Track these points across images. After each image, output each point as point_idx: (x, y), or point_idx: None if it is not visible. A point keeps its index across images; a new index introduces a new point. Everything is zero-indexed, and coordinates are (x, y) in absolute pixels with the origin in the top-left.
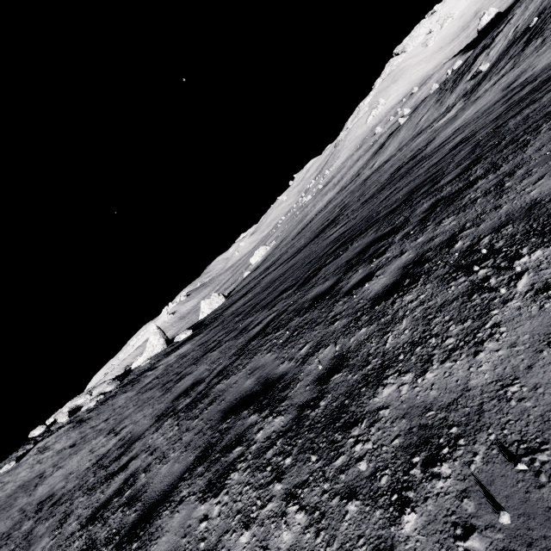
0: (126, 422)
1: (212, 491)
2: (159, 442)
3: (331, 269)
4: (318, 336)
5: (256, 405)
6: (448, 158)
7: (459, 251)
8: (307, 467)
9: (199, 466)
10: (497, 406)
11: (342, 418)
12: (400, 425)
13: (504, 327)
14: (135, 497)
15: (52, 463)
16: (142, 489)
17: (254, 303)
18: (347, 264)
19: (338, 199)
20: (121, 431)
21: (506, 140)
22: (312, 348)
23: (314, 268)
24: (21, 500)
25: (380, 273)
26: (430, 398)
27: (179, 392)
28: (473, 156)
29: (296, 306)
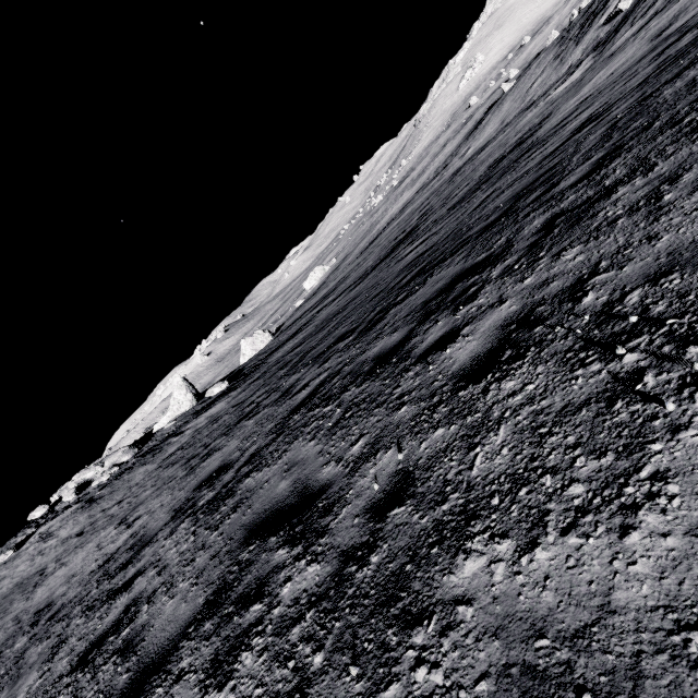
0: (141, 510)
1: (216, 675)
2: (170, 557)
3: (402, 312)
4: (378, 427)
5: (287, 532)
6: (570, 146)
7: (590, 312)
8: (344, 685)
9: (207, 619)
10: (670, 673)
11: (400, 601)
12: (491, 652)
13: (677, 485)
14: (132, 644)
15: (55, 556)
16: (141, 633)
17: (303, 351)
18: (423, 308)
19: (418, 201)
20: (134, 523)
21: (661, 120)
22: (368, 447)
23: (381, 307)
24: (18, 605)
25: (469, 331)
26: (542, 606)
27: (203, 477)
28: (609, 144)
29: (353, 366)
